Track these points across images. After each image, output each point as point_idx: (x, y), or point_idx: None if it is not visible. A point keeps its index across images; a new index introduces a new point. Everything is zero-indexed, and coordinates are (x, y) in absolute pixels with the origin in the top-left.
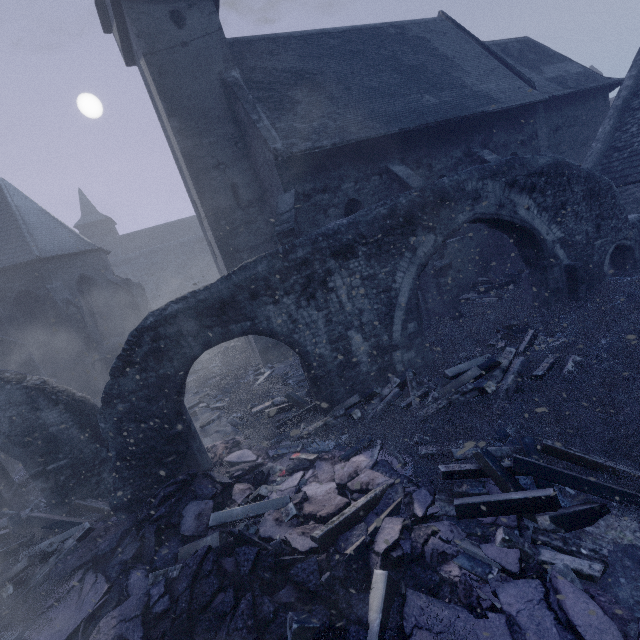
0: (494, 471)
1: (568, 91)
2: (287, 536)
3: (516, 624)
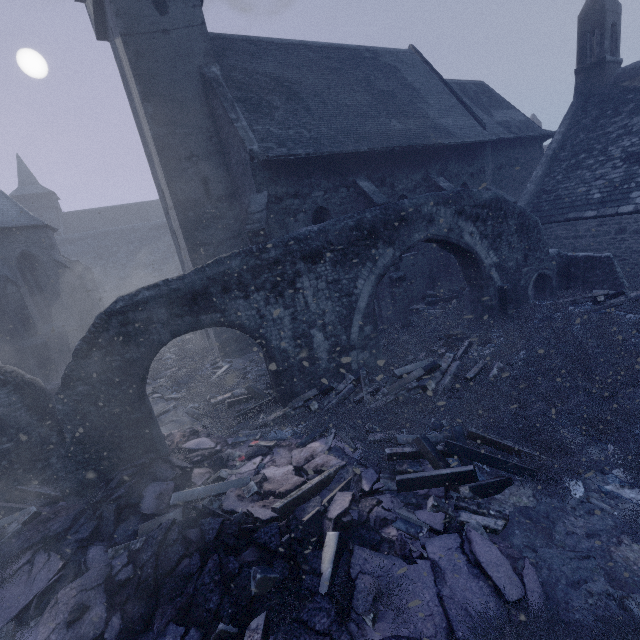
0: (429, 452)
1: (512, 136)
2: (249, 508)
3: (438, 566)
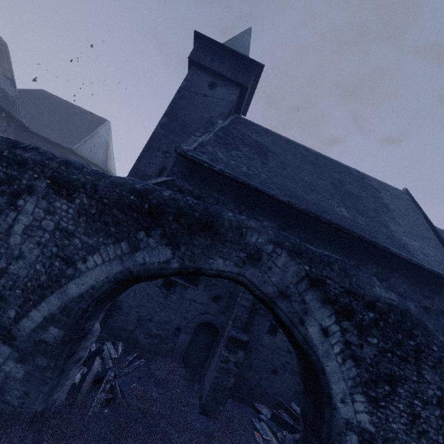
0: None
1: None
2: None
3: None
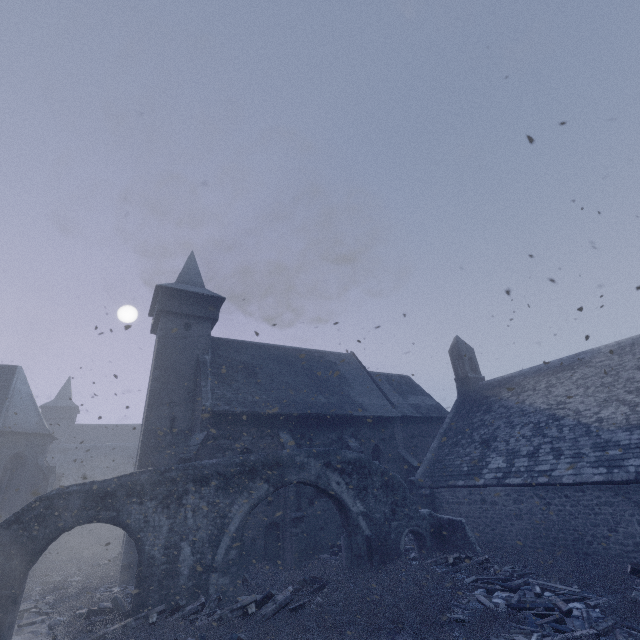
0: None
1: (417, 415)
2: None
3: None
